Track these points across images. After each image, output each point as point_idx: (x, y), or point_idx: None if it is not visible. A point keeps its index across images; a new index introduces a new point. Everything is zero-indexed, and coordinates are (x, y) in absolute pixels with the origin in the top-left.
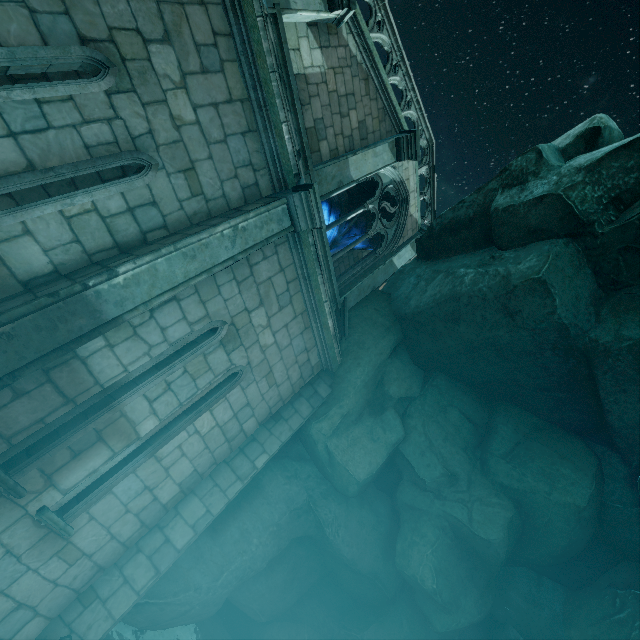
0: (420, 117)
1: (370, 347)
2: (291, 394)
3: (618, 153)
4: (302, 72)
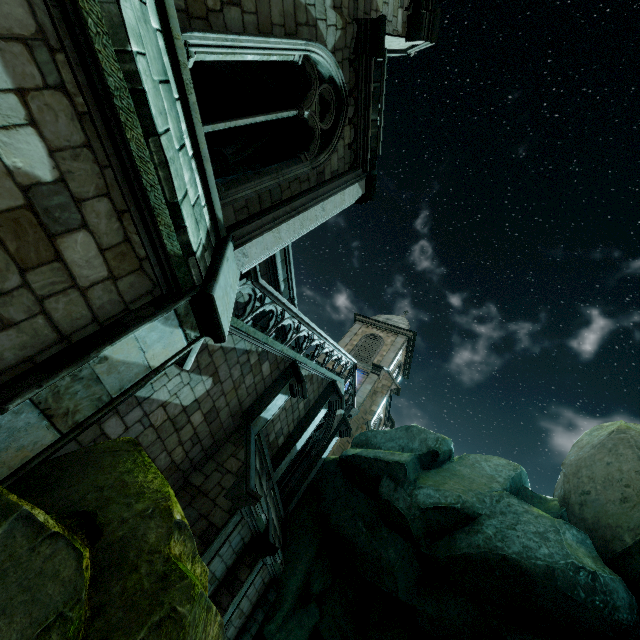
0: (348, 358)
1: (303, 557)
2: (252, 608)
3: (435, 510)
4: (270, 420)
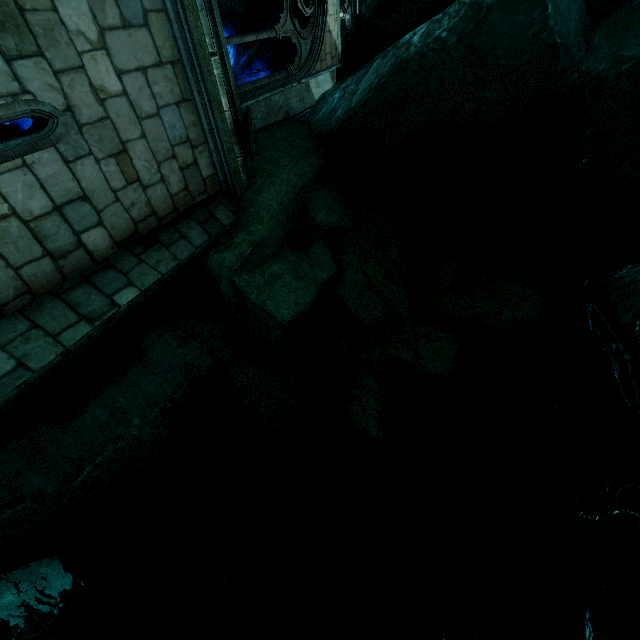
0: None
1: (287, 164)
2: (172, 212)
3: None
4: None
